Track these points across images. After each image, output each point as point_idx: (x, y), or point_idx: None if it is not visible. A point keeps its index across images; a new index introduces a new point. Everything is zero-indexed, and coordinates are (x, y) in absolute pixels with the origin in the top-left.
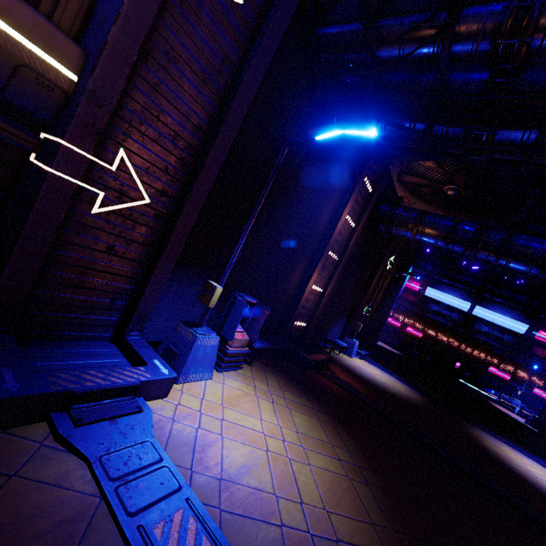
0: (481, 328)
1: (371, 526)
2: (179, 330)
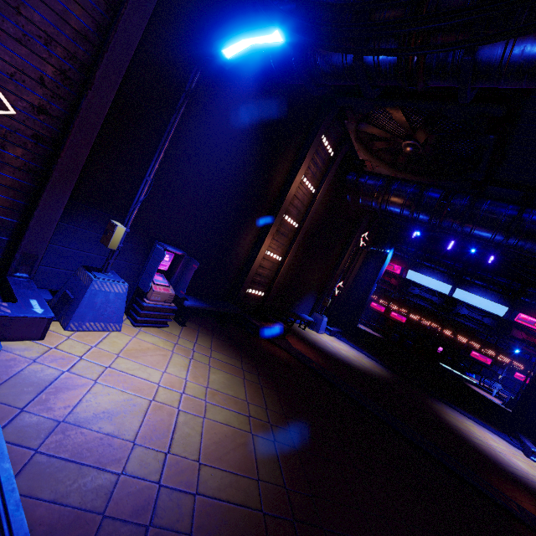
0: (461, 310)
1: (255, 482)
2: (78, 275)
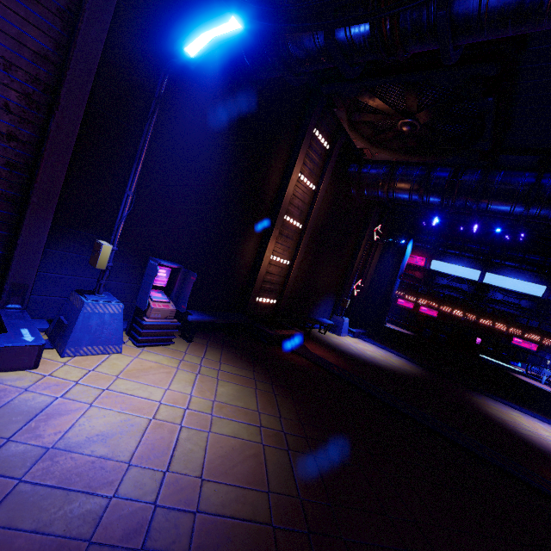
0: (495, 296)
1: (264, 495)
2: (71, 300)
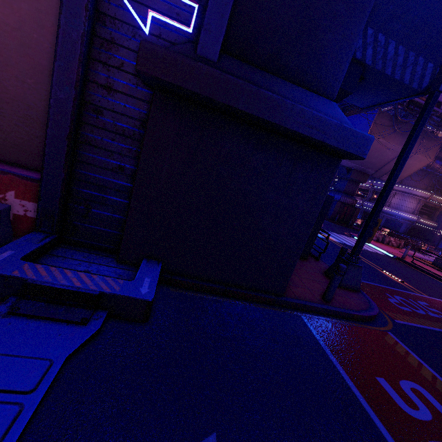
0: None
1: None
2: None
